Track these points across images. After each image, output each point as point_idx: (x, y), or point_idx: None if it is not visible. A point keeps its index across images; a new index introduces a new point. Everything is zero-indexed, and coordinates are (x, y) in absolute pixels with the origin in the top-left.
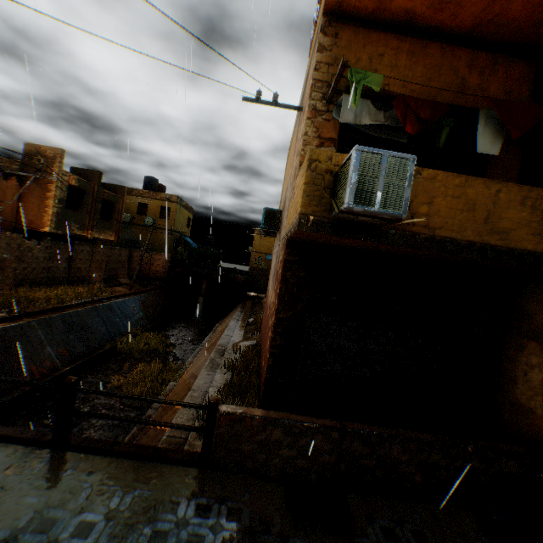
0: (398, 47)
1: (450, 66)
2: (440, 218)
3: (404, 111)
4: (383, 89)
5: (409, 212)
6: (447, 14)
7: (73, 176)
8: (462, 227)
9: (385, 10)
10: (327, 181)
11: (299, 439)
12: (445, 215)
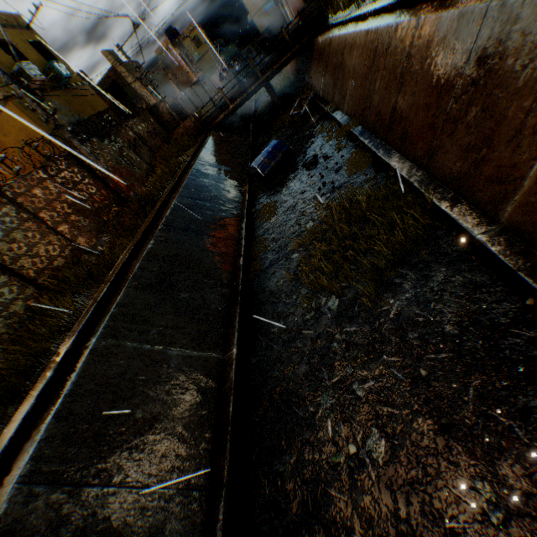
0: None
1: None
2: None
3: None
4: None
5: None
6: None
7: (175, 50)
8: None
9: None
10: None
11: (316, 3)
12: None
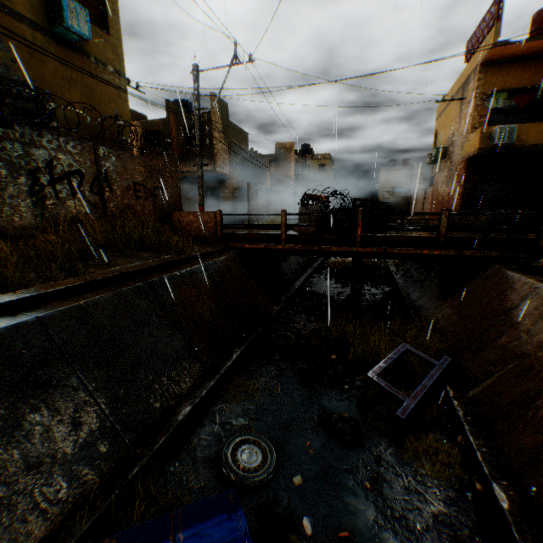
0: (514, 68)
1: (542, 69)
2: (529, 138)
3: (516, 101)
4: (507, 88)
5: (517, 139)
6: (537, 53)
7: (295, 156)
8: (538, 140)
9: (507, 59)
10: (486, 136)
11: (478, 215)
12: (531, 137)
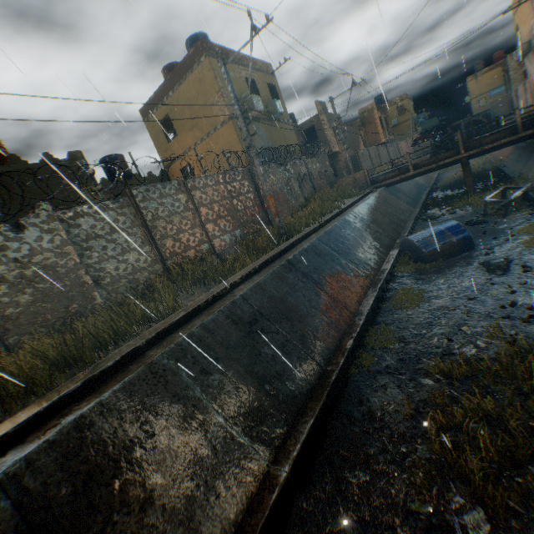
0: None
1: None
2: None
3: None
4: None
5: None
6: None
7: (378, 112)
8: None
9: None
10: None
11: None
12: None
